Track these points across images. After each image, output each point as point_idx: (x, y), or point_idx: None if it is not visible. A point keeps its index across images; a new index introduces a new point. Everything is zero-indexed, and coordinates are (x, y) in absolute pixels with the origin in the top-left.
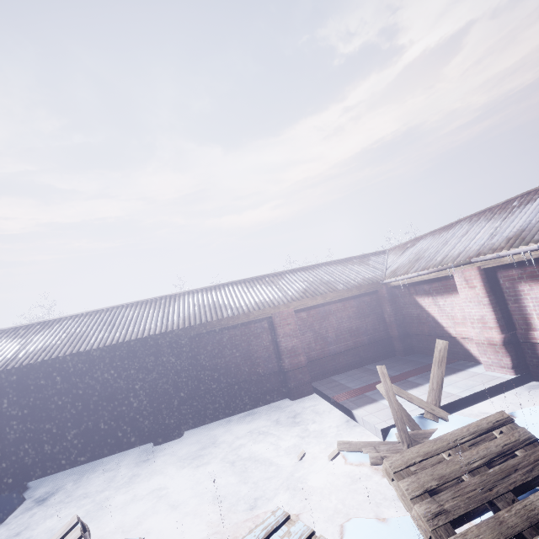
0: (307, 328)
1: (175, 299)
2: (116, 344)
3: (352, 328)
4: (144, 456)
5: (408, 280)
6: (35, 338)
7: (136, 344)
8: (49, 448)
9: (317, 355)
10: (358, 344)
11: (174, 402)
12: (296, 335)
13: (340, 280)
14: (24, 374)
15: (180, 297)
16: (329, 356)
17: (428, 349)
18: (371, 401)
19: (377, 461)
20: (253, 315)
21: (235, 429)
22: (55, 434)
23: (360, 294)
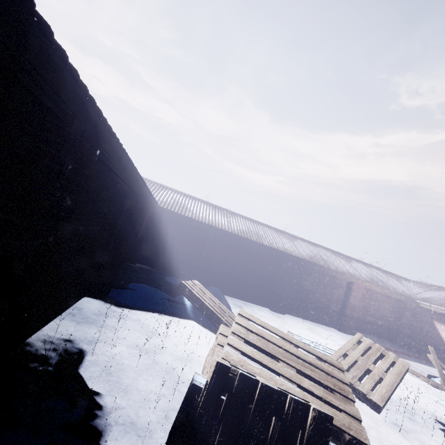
0: (362, 300)
1: (293, 238)
2: (280, 250)
3: (383, 314)
4: (272, 314)
5: (438, 310)
6: (232, 220)
7: (288, 256)
8: (225, 281)
9: (359, 317)
10: (381, 324)
11: (291, 296)
12: (359, 300)
13: (390, 284)
14: (237, 240)
15: (296, 239)
16: (364, 321)
17: (423, 351)
18: (407, 359)
19: (434, 385)
20: (345, 276)
21: (318, 329)
22: (231, 276)
23: (397, 299)
